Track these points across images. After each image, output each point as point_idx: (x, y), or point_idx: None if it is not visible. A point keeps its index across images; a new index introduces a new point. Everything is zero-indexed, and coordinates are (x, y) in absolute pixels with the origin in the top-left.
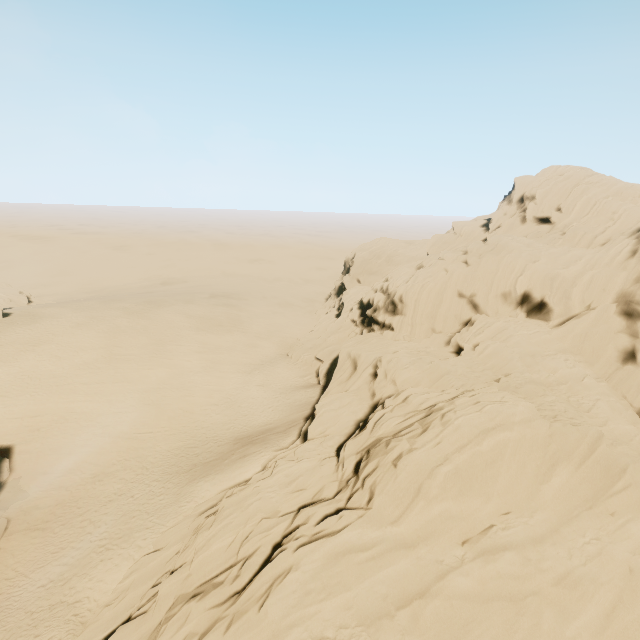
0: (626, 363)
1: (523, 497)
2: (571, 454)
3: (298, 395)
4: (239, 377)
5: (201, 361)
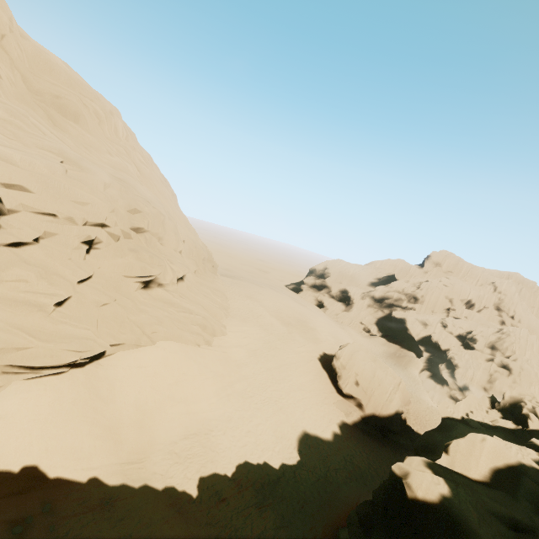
0: (502, 325)
1: (532, 352)
2: (534, 342)
3: (376, 340)
4: (343, 330)
5: (324, 320)
